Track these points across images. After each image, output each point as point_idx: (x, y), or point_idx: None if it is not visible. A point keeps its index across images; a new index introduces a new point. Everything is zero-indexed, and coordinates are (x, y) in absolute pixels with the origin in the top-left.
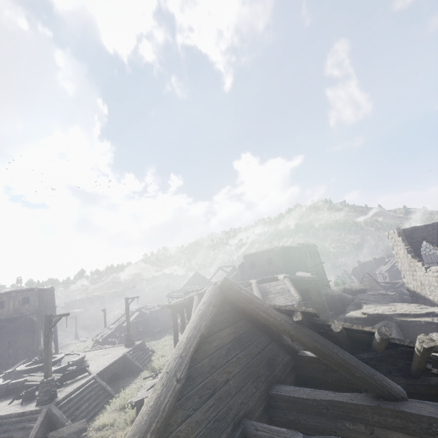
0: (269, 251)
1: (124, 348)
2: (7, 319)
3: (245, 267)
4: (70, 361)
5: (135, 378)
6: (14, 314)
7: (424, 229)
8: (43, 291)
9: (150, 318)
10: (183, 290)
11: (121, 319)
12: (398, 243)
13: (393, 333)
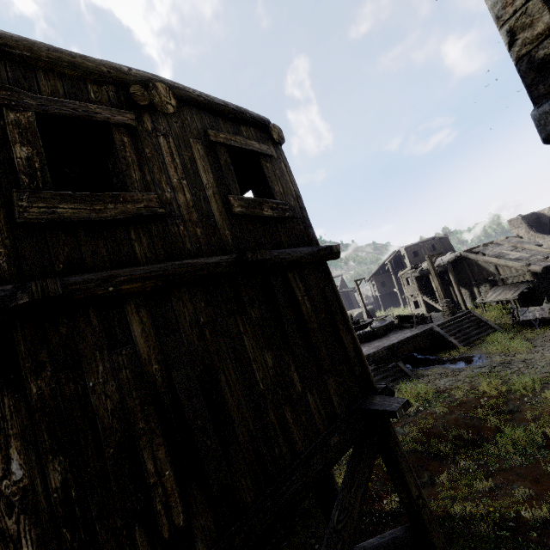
0: (431, 240)
1: None
2: None
3: (408, 257)
4: (382, 318)
5: None
6: None
7: (527, 217)
8: None
9: None
10: None
11: None
12: (520, 225)
13: None
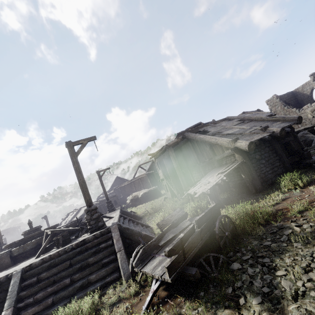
0: (197, 125)
1: (107, 213)
2: None
3: None
4: (73, 221)
5: (142, 221)
6: None
7: (284, 96)
8: None
9: (102, 206)
10: (113, 188)
11: (67, 219)
12: (276, 103)
13: (311, 134)
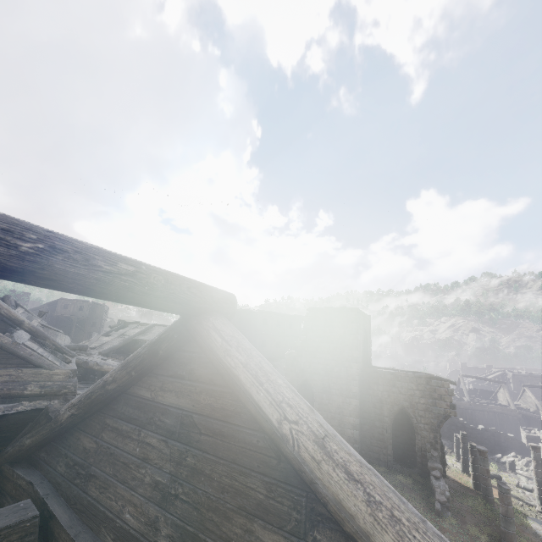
0: None
1: None
2: (71, 318)
3: None
4: None
5: None
6: (72, 315)
7: None
8: (97, 305)
9: None
10: None
11: None
12: None
13: None
